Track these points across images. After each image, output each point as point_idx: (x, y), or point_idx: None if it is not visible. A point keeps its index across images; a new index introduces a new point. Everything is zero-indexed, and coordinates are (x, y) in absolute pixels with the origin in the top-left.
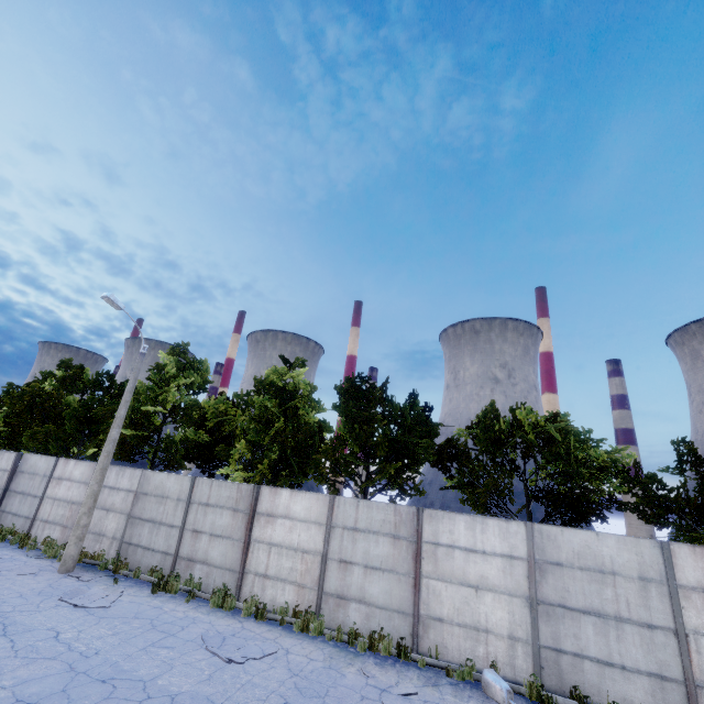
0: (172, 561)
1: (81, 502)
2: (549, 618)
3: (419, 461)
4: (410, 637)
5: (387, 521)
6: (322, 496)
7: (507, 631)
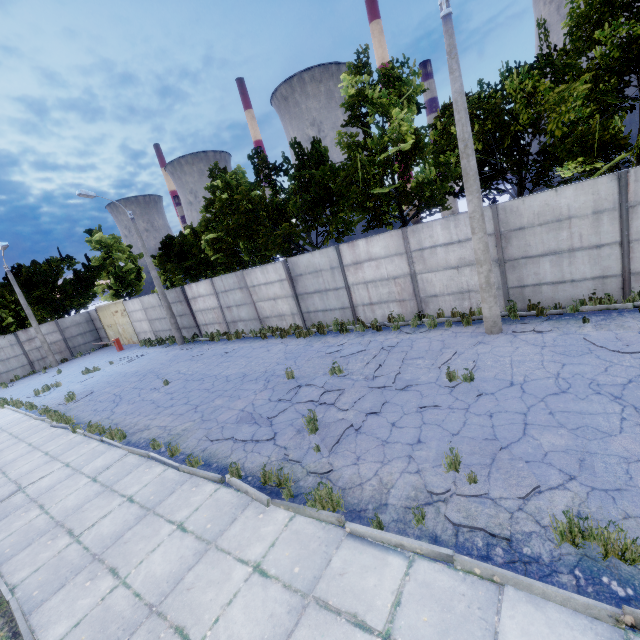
0: (619, 282)
1: (407, 273)
2: None
3: None
4: None
5: None
6: None
7: None
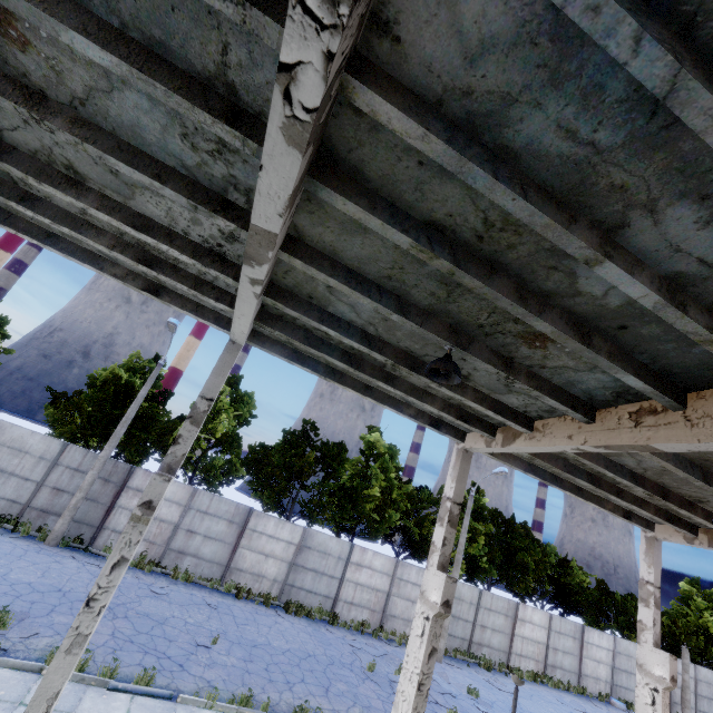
0: (468, 644)
1: (387, 591)
2: (616, 673)
3: (520, 570)
4: (577, 683)
5: (572, 630)
6: (547, 613)
7: (605, 679)
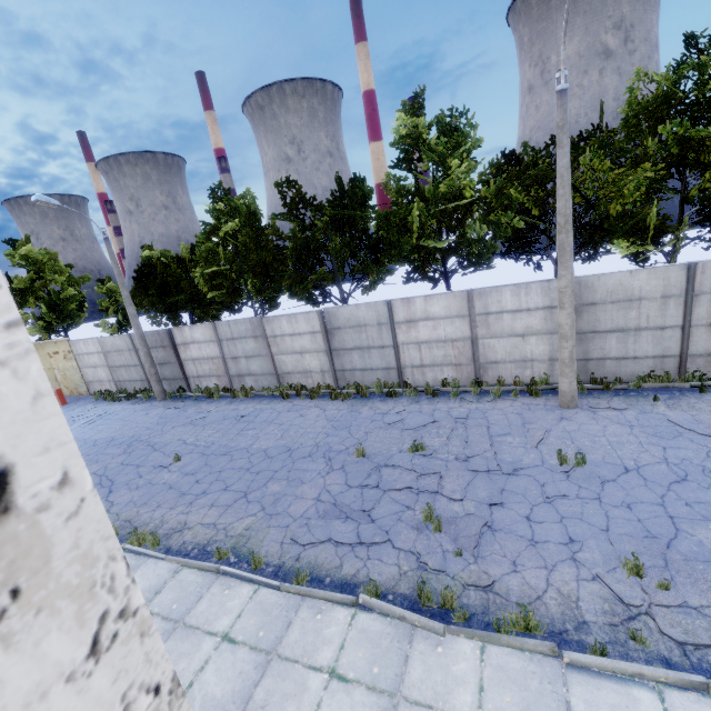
0: (676, 362)
1: (468, 337)
2: None
3: None
4: None
5: None
6: None
7: None
